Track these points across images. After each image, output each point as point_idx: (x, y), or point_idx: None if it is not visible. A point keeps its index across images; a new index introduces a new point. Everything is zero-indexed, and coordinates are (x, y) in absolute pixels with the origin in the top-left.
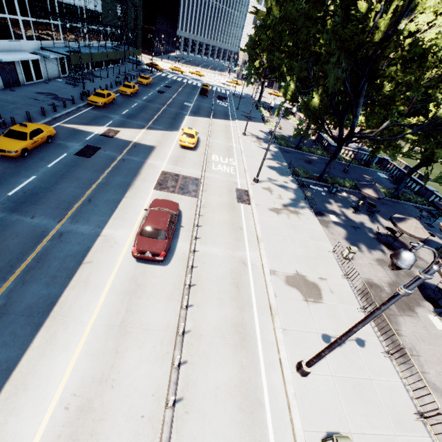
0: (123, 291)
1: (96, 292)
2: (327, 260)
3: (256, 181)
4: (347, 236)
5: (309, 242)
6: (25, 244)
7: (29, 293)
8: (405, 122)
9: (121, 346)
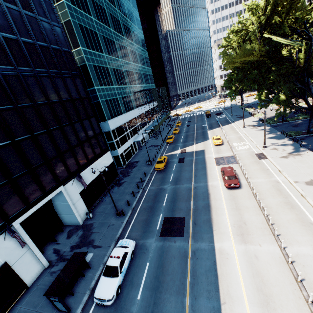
0: (229, 199)
1: (220, 200)
2: None
3: (264, 147)
4: None
5: None
6: (187, 192)
7: (200, 203)
8: None
9: (240, 212)
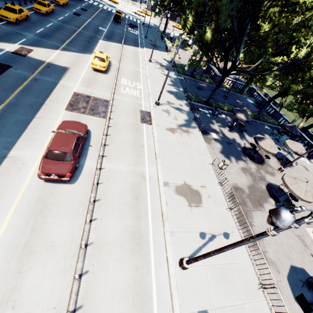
0: (29, 212)
1: None
2: (208, 170)
3: (157, 104)
4: (223, 150)
5: (195, 157)
6: None
7: None
8: (272, 60)
9: (25, 266)
